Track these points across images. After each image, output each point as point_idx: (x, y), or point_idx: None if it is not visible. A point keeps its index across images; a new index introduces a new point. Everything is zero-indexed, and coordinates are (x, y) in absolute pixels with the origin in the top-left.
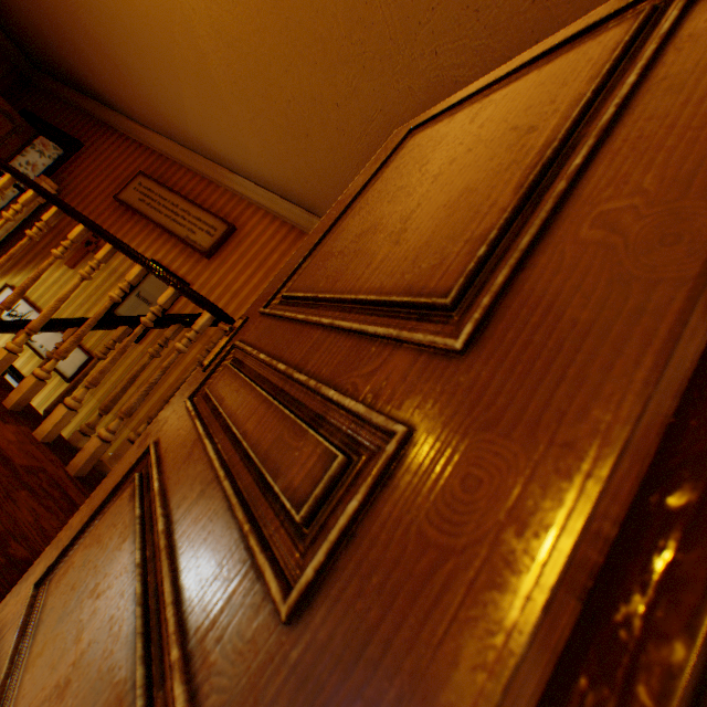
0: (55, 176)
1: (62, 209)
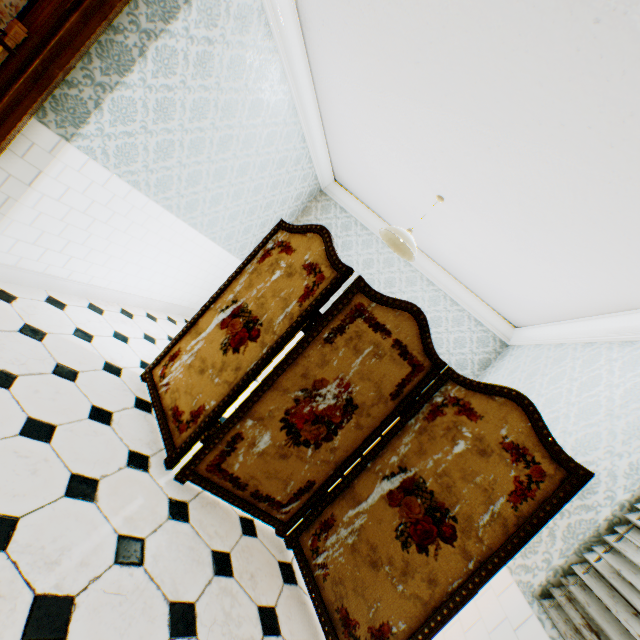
0: (27, 20)
1: (6, 49)
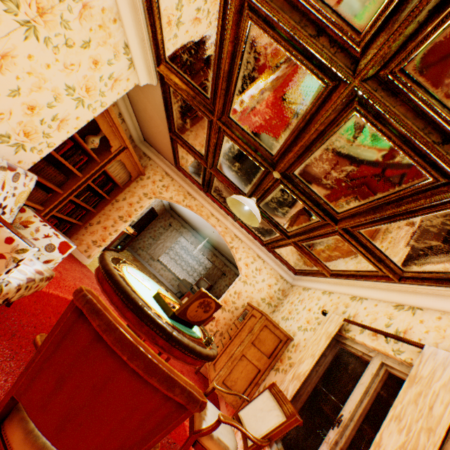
0: None
1: None
